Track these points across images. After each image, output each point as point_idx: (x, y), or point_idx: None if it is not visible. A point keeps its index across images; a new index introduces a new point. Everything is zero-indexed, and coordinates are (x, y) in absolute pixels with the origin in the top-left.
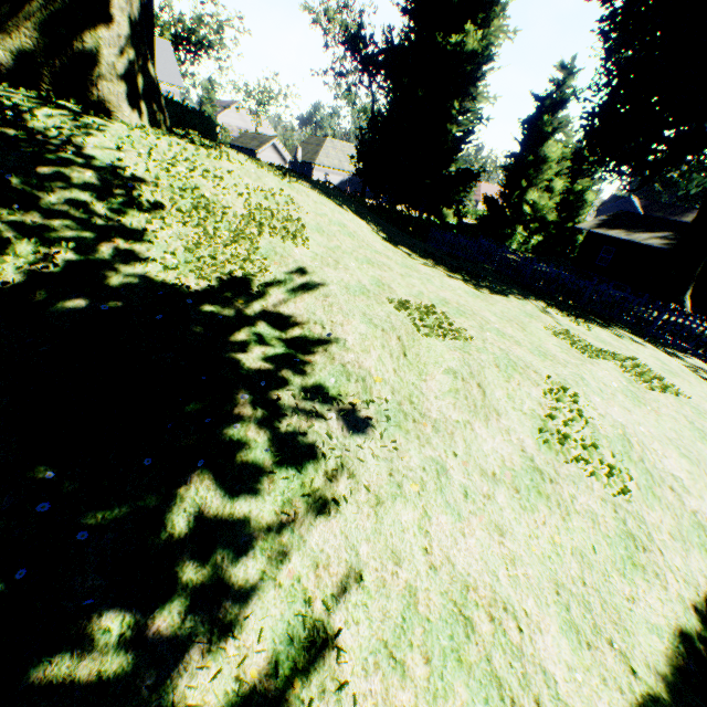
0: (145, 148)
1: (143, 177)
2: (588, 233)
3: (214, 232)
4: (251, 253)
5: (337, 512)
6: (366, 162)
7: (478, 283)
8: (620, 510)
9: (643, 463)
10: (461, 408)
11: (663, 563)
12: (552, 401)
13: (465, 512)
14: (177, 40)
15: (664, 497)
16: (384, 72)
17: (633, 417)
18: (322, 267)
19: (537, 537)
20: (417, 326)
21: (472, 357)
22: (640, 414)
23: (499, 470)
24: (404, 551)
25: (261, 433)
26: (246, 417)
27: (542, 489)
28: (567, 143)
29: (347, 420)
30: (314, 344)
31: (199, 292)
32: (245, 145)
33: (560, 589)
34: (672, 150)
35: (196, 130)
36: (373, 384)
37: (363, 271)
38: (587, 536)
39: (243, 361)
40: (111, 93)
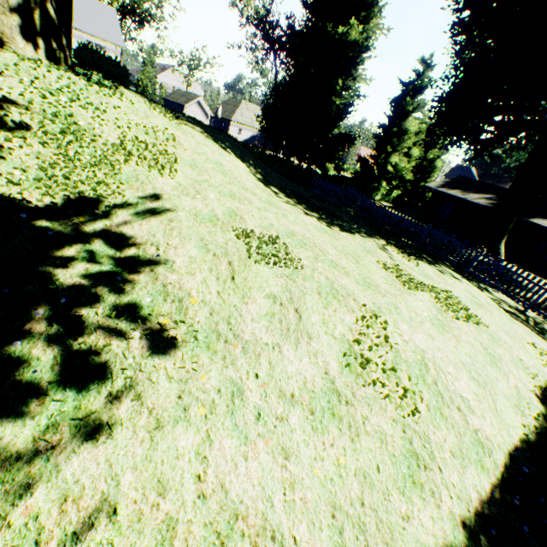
0: (31, 77)
1: (15, 100)
2: (434, 191)
3: (75, 155)
4: (108, 177)
5: (109, 436)
6: (268, 121)
7: (332, 221)
8: (408, 430)
9: (436, 385)
10: (273, 331)
11: (440, 481)
12: (363, 327)
13: (254, 434)
14: (124, 9)
15: (451, 417)
16: (286, 51)
17: (435, 343)
18: (180, 196)
19: (322, 459)
20: (250, 253)
21: (295, 284)
22: (441, 341)
23: (299, 391)
24: (173, 480)
25: (48, 351)
26: (38, 333)
27: (337, 411)
28: (423, 120)
29: (151, 339)
30: (143, 263)
31: (39, 207)
32: (176, 100)
33: (337, 511)
34: (498, 132)
35: (111, 76)
36: (191, 305)
37: (222, 202)
38: (373, 456)
39: (58, 276)
40: (3, 24)
